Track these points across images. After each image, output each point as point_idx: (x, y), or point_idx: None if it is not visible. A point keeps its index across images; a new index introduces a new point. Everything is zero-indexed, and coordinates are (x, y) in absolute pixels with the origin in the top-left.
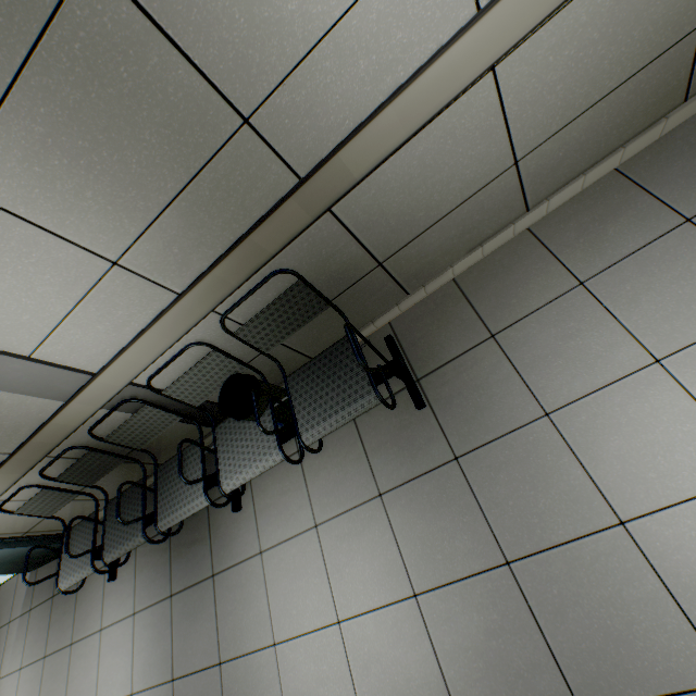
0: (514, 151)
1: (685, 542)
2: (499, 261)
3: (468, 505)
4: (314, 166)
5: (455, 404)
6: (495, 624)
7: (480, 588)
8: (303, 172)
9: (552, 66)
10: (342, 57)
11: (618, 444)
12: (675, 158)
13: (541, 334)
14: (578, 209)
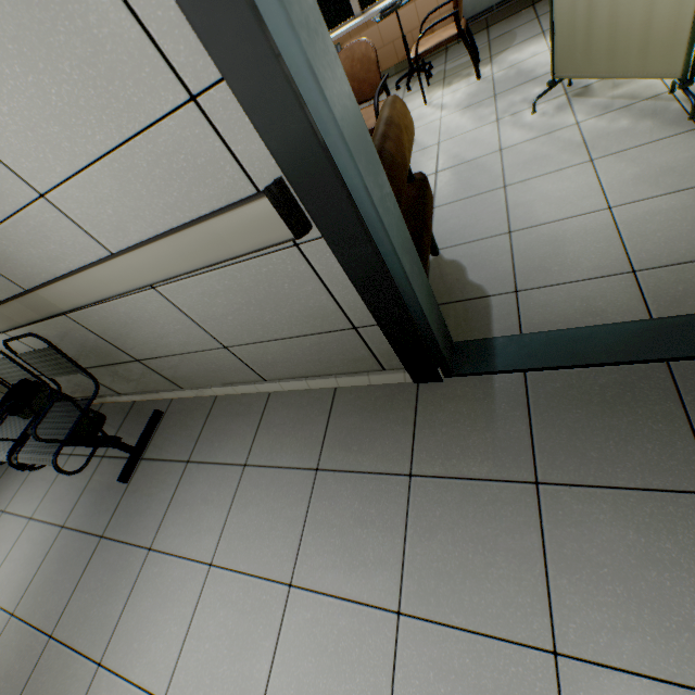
0: (219, 340)
1: None
2: (240, 405)
3: (77, 576)
4: (27, 290)
5: (136, 495)
6: (13, 672)
7: (30, 640)
8: (28, 288)
9: (213, 304)
10: (14, 242)
11: (148, 606)
12: (360, 410)
13: (201, 484)
14: (297, 402)
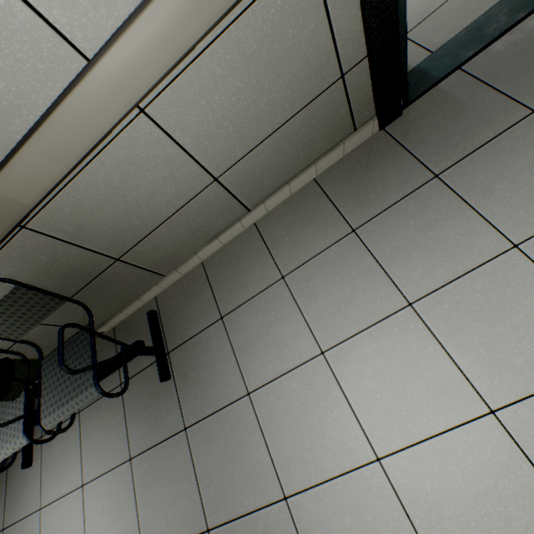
0: (209, 171)
1: (323, 518)
2: (234, 250)
3: (188, 473)
4: None
5: (190, 377)
6: None
7: None
8: None
9: (209, 108)
10: None
11: (291, 425)
12: (352, 175)
13: (253, 320)
14: (288, 210)
